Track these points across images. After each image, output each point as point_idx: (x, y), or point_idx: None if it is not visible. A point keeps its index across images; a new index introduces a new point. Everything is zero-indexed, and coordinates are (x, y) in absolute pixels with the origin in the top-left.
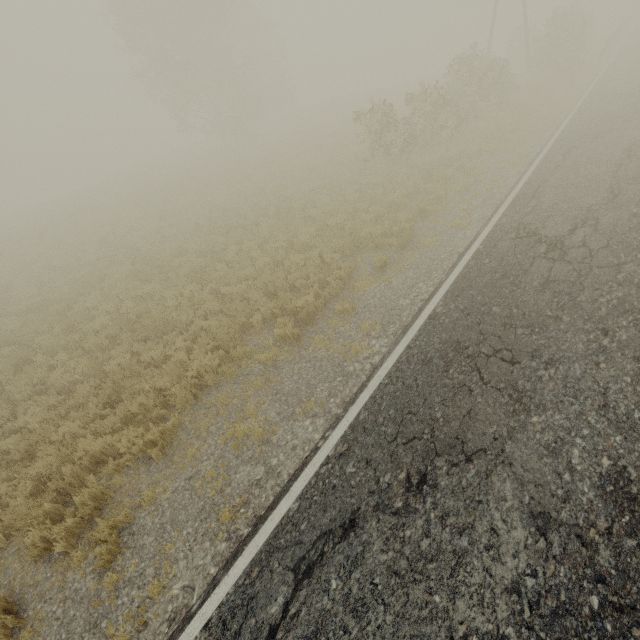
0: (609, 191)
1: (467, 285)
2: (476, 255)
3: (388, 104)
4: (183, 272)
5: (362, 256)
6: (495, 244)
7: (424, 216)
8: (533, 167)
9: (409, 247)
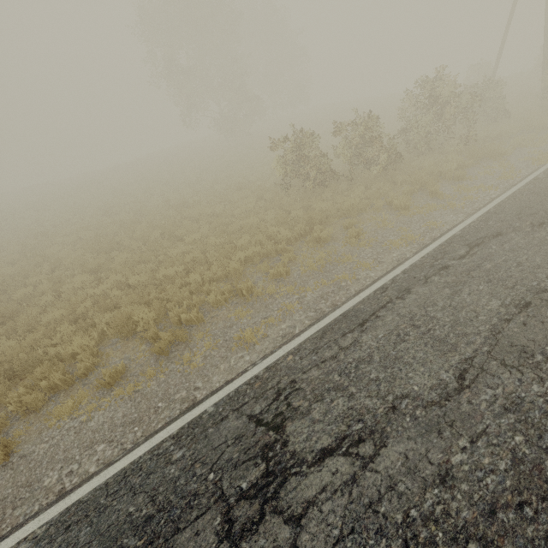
0: (460, 369)
1: (102, 506)
2: (187, 428)
3: (307, 133)
4: (16, 298)
5: (132, 344)
6: (225, 416)
7: (243, 299)
8: (417, 257)
9: (175, 353)
